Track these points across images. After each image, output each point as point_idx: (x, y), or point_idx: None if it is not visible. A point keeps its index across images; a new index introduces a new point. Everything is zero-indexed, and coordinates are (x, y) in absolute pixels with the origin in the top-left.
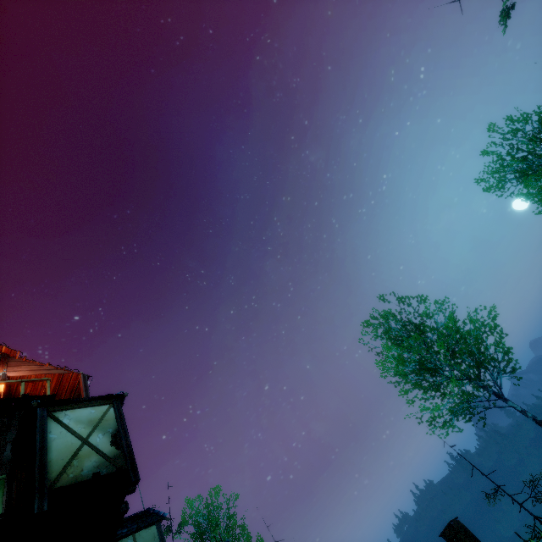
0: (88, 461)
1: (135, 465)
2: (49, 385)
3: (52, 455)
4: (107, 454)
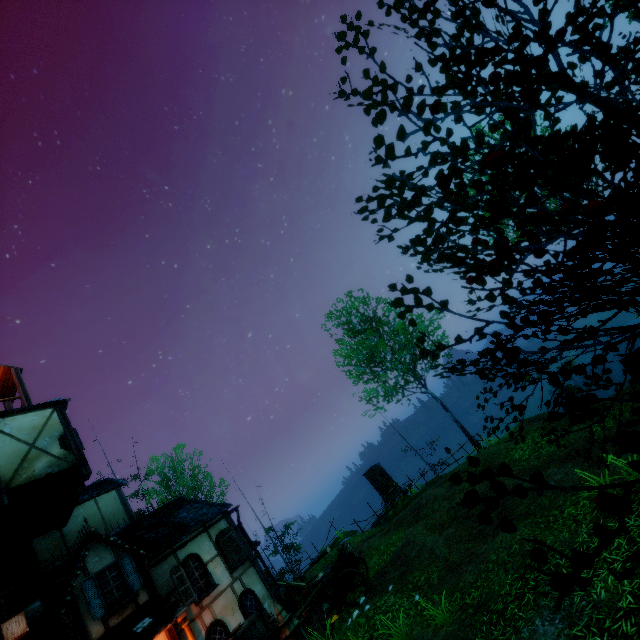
0: (39, 463)
1: (86, 462)
2: None
3: (1, 461)
4: (57, 455)
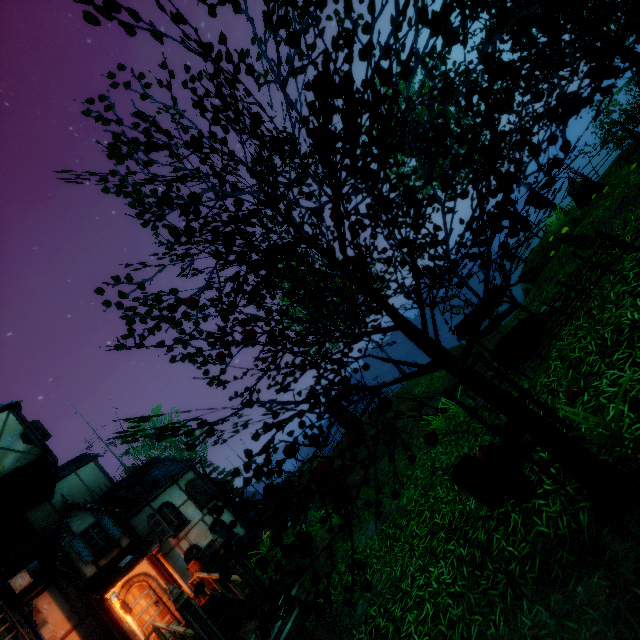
0: (7, 460)
1: (51, 451)
2: None
3: None
4: (22, 450)
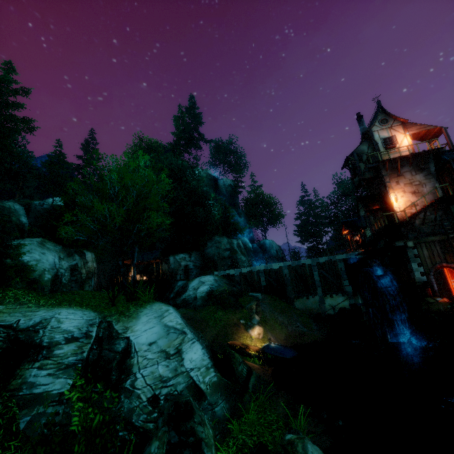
0: None
1: None
2: (438, 142)
3: None
4: None
